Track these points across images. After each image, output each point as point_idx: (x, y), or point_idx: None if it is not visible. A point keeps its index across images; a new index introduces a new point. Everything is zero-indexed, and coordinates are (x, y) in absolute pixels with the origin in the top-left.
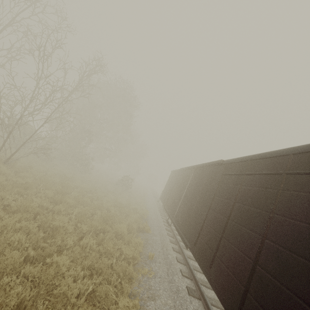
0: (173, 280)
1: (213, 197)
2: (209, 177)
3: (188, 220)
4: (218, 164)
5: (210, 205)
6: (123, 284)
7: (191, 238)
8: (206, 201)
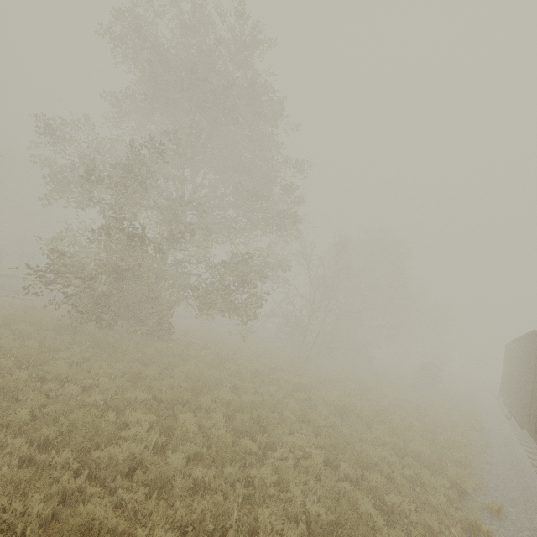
0: (517, 464)
1: (534, 371)
2: (532, 350)
3: (523, 405)
4: (535, 335)
5: (533, 380)
6: (456, 451)
7: (526, 420)
8: (532, 377)
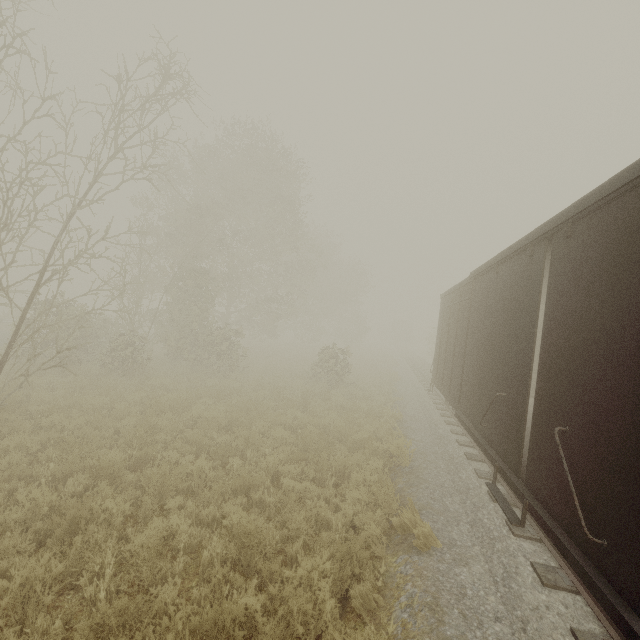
0: None
1: None
2: None
3: None
4: None
5: None
6: None
7: None
8: None
